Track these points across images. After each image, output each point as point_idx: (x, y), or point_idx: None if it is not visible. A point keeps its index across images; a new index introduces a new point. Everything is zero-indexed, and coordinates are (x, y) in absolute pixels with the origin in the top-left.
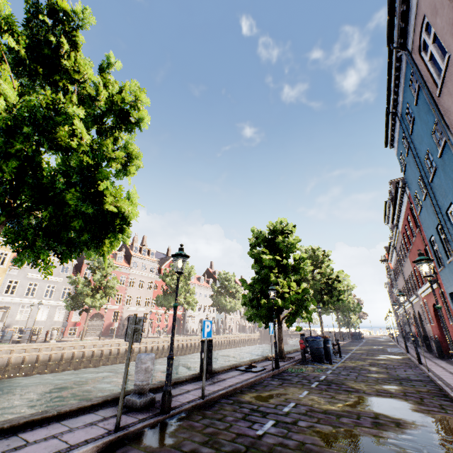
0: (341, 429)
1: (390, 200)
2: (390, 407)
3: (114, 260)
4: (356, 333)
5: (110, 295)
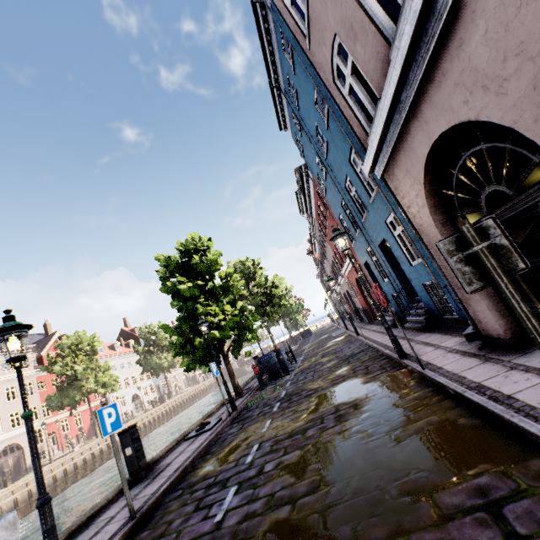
0: (309, 447)
1: (299, 190)
2: (346, 391)
3: None
4: (305, 332)
5: None
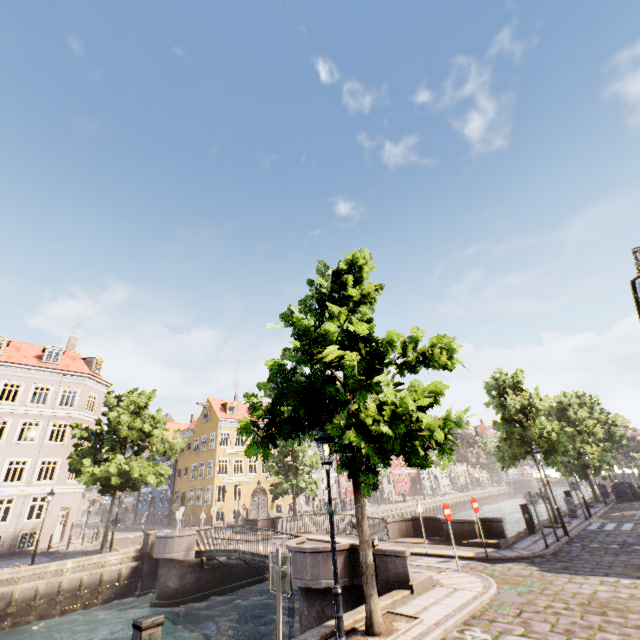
0: None
1: None
2: None
3: None
4: None
5: None
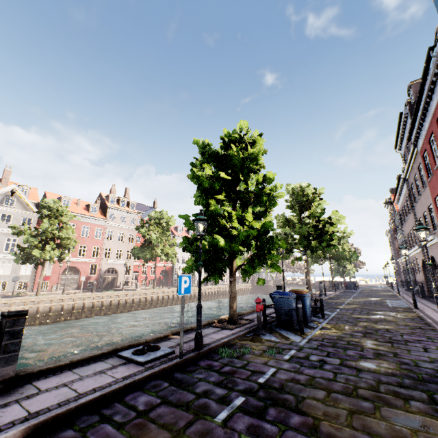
0: None
1: (408, 110)
2: None
3: (87, 211)
4: (350, 283)
5: (68, 247)
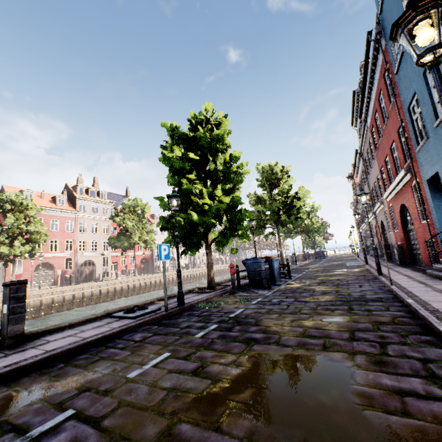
0: None
1: (359, 89)
2: (307, 392)
3: (54, 204)
4: (319, 253)
5: (39, 241)
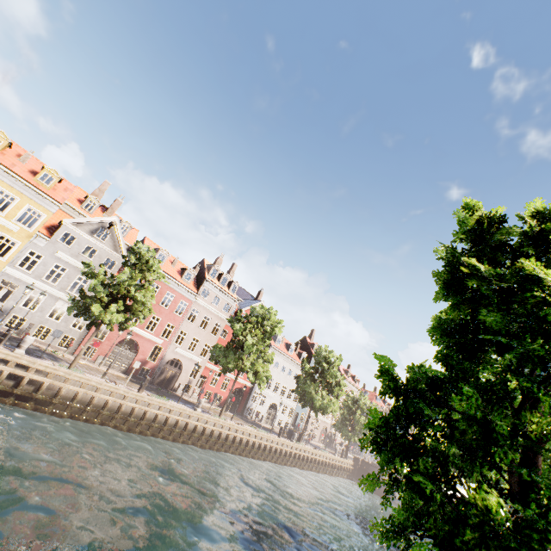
0: None
1: None
2: None
3: (179, 276)
4: None
5: (138, 315)
